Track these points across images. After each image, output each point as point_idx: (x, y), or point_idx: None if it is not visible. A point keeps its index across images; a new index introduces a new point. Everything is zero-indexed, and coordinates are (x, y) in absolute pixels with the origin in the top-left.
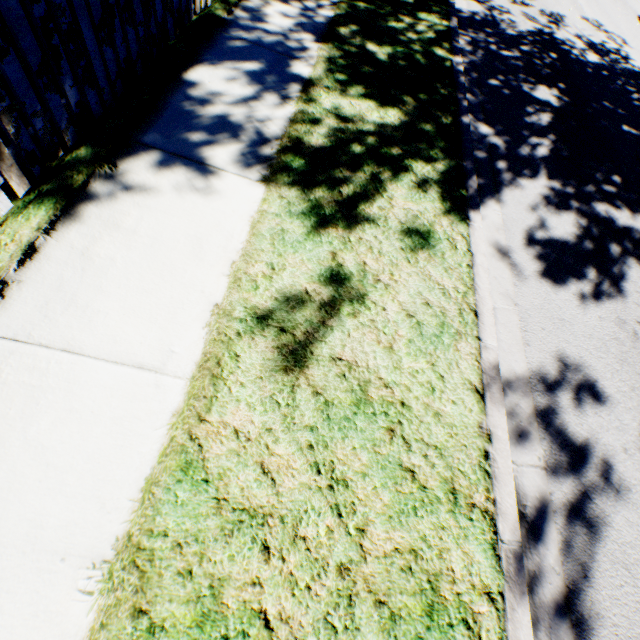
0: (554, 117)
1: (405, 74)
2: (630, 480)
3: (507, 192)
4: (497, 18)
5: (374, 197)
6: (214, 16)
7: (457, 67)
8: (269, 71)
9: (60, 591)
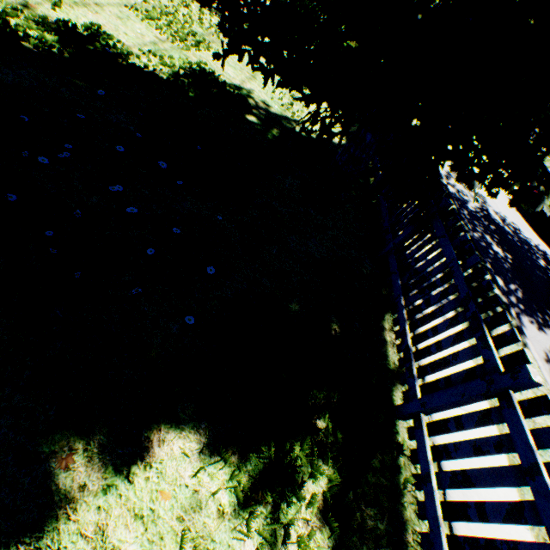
0: (513, 269)
1: None
2: None
3: (521, 319)
4: (463, 198)
5: None
6: None
7: (472, 236)
8: None
9: (519, 527)
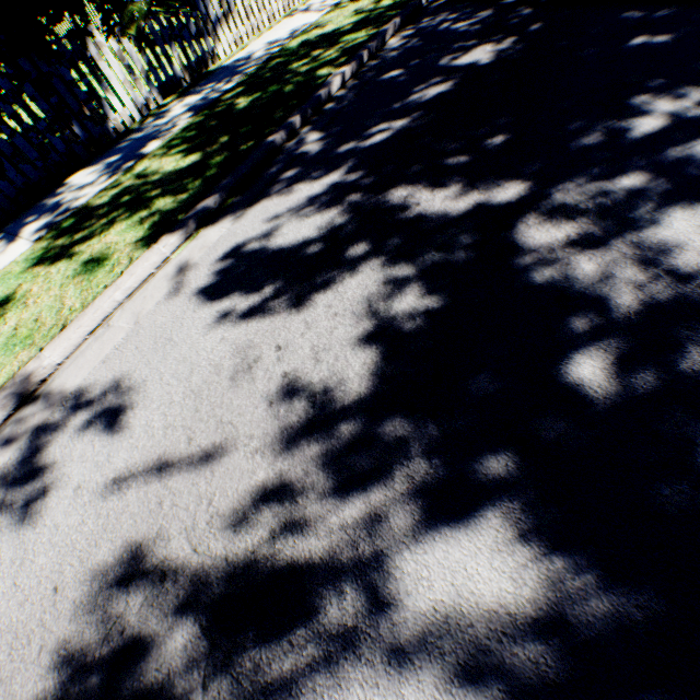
0: (460, 82)
1: (250, 114)
2: (48, 519)
3: (262, 204)
4: None
5: (94, 238)
6: (128, 130)
7: (331, 79)
8: (125, 158)
9: None
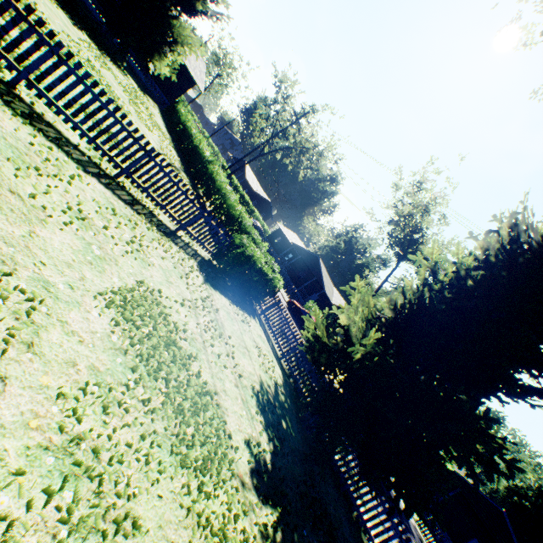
0: None
1: None
2: None
3: None
4: None
5: None
6: None
7: None
8: None
9: None
